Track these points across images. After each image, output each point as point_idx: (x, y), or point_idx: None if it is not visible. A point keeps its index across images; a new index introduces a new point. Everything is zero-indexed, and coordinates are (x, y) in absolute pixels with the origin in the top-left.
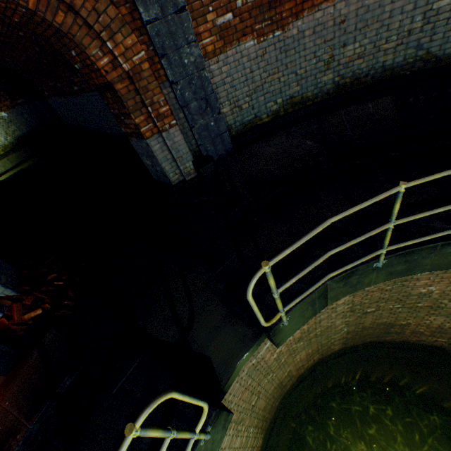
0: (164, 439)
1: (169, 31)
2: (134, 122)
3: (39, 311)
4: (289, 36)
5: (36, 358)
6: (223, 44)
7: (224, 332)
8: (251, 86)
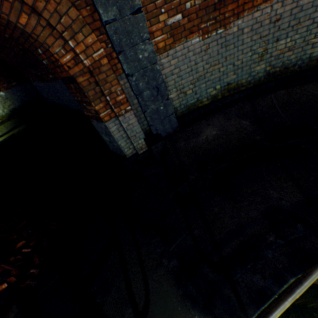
0: None
1: (126, 30)
2: (95, 109)
3: (3, 286)
4: (230, 33)
5: None
6: (172, 40)
7: None
8: (195, 75)
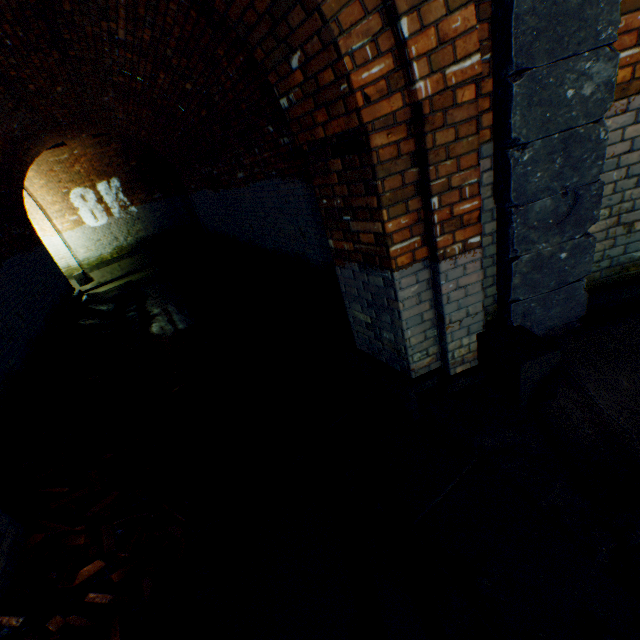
0: None
1: (562, 7)
2: (380, 229)
3: None
4: None
5: None
6: None
7: None
8: None
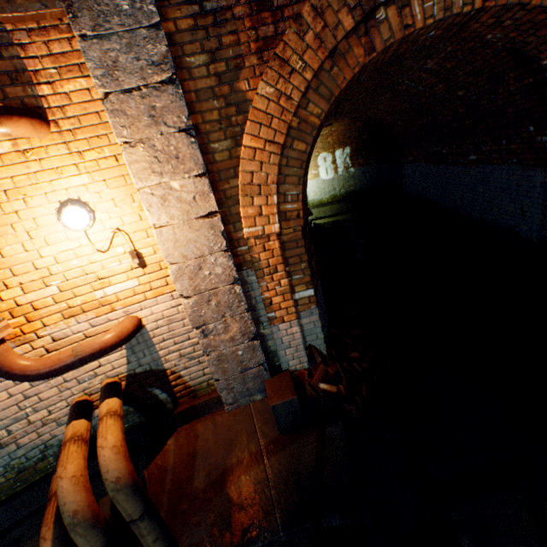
0: None
1: None
2: None
3: (332, 388)
4: None
5: (311, 443)
6: None
7: None
8: None
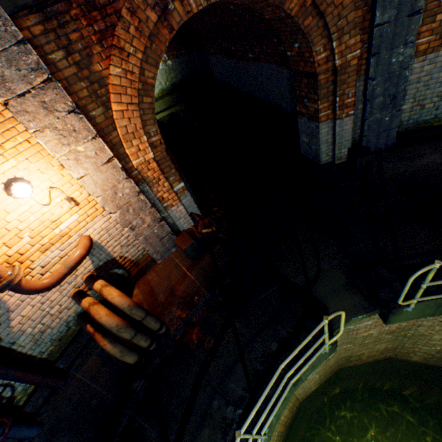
0: (322, 334)
1: (392, 32)
2: (317, 107)
3: (210, 230)
4: None
5: (208, 258)
6: (439, 43)
7: (342, 295)
8: None
